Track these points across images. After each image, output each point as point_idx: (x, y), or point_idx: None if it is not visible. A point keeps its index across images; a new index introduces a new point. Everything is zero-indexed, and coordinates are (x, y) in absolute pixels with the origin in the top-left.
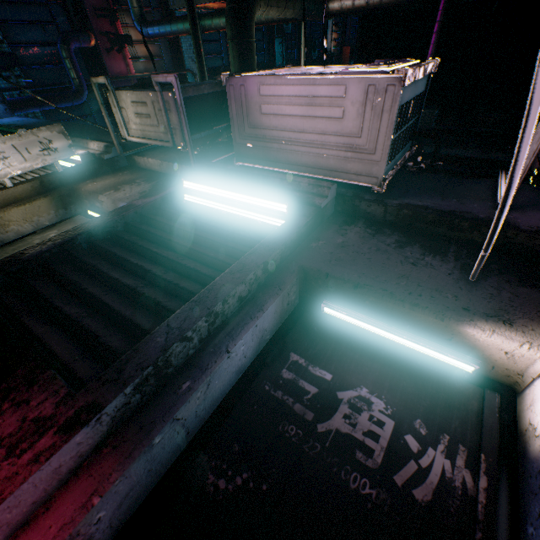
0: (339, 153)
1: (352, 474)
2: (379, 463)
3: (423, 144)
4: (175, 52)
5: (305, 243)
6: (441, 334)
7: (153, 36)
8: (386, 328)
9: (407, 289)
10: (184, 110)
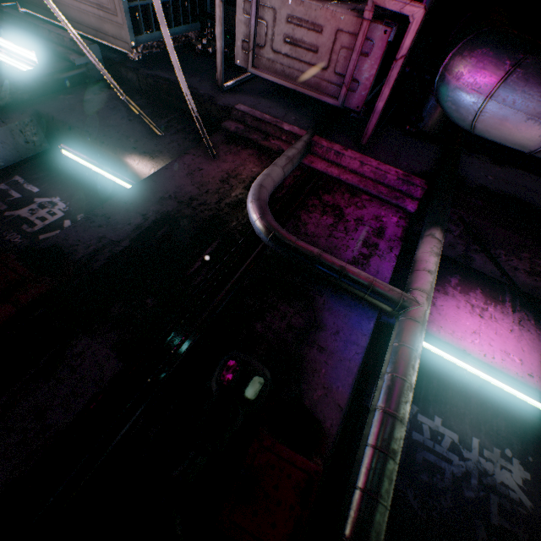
0: (94, 10)
1: (12, 234)
2: (36, 230)
3: (204, 26)
4: None
5: (56, 95)
6: (123, 167)
7: None
8: (97, 165)
9: (106, 134)
10: None
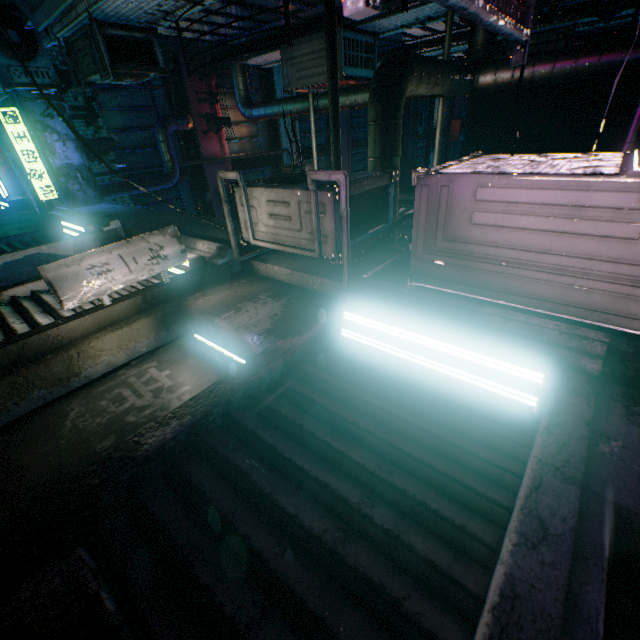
0: (616, 287)
1: None
2: None
3: None
4: (272, 132)
5: None
6: None
7: (257, 118)
8: None
9: None
10: (348, 214)
